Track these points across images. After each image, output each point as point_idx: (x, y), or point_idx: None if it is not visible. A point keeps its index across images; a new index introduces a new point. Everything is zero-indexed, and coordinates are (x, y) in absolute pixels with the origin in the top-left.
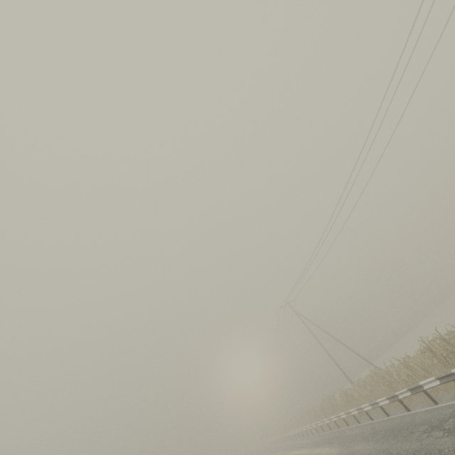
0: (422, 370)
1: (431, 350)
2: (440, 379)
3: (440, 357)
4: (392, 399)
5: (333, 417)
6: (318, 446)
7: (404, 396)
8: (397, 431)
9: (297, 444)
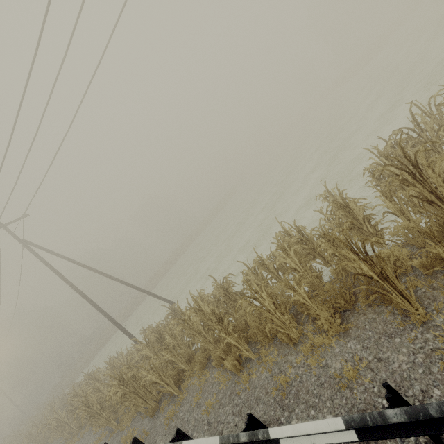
0: (438, 242)
1: None
2: None
3: None
4: (395, 427)
5: None
6: None
7: None
8: None
9: None
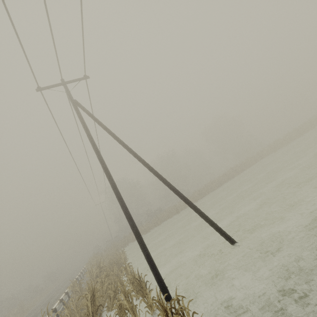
0: None
1: None
2: None
3: None
4: None
5: None
6: None
7: None
8: None
9: None
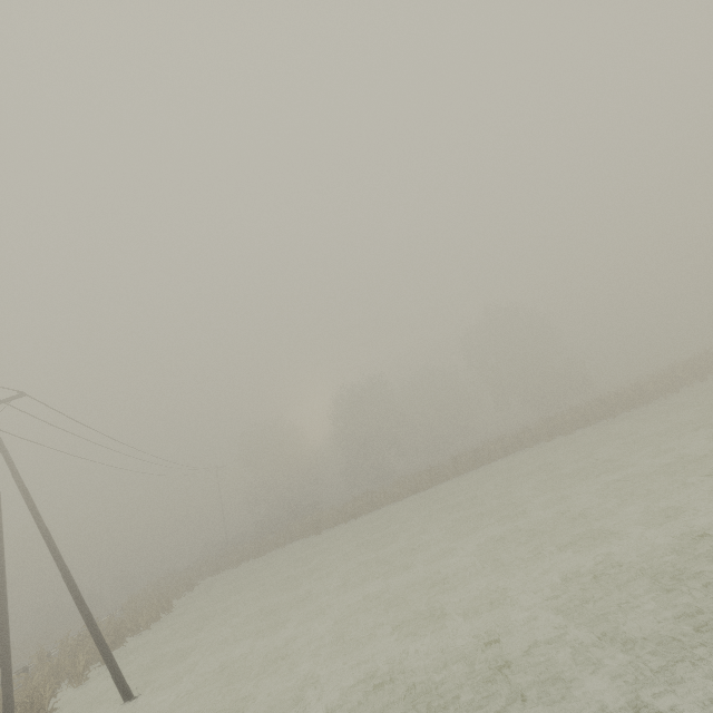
0: None
1: None
2: None
3: None
4: None
5: None
6: None
7: None
8: None
9: None
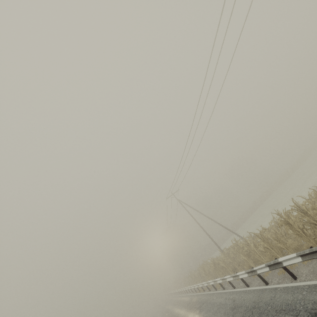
0: (278, 242)
1: (288, 223)
2: (302, 256)
3: (297, 229)
4: (251, 274)
5: (204, 283)
6: (192, 309)
7: (263, 271)
8: (257, 315)
9: (181, 301)
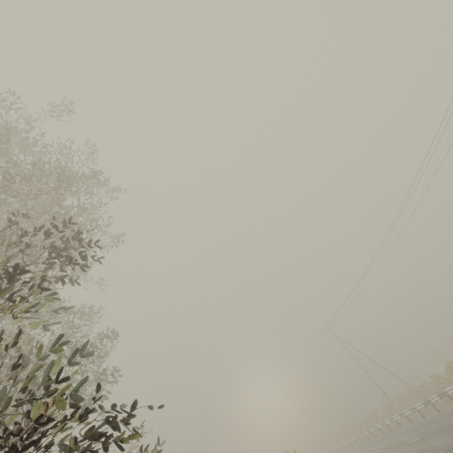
0: (448, 382)
1: (452, 368)
2: None
3: None
4: (427, 404)
5: (378, 425)
6: (367, 447)
7: (435, 400)
8: (431, 422)
9: None
